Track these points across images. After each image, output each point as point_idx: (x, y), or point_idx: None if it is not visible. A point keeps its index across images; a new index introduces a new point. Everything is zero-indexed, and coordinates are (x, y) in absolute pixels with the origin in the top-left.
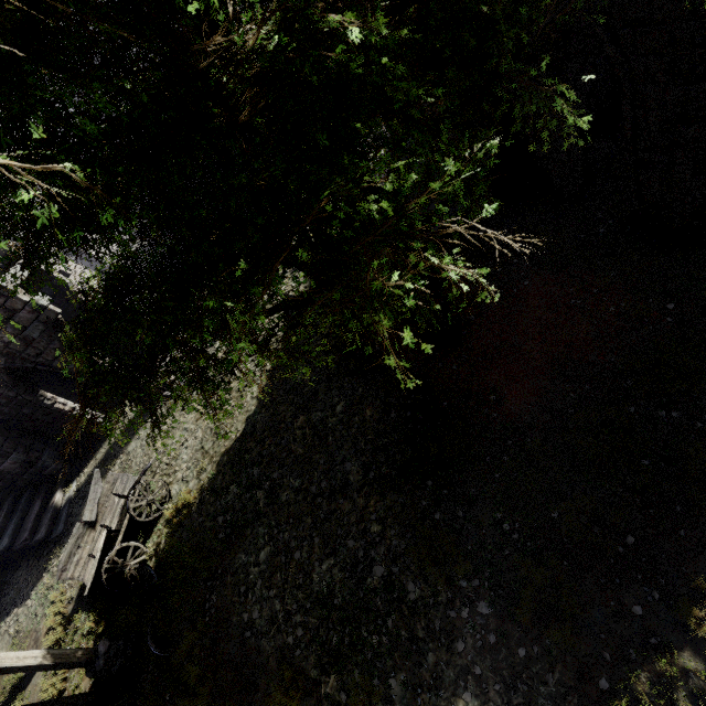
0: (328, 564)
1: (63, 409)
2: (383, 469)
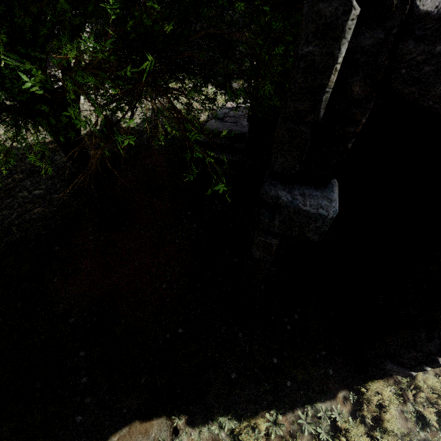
0: None
1: None
2: None
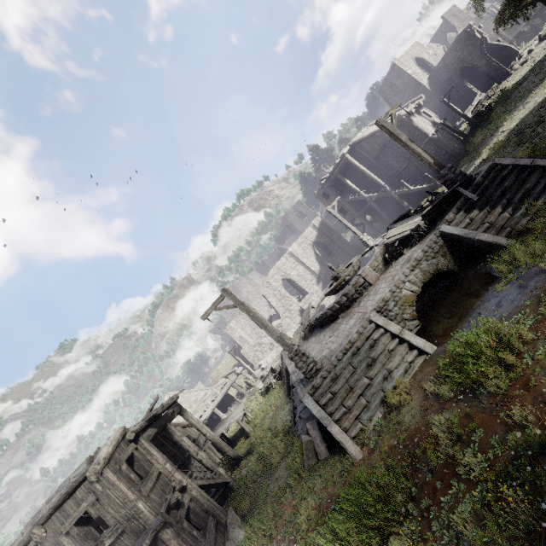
0: None
1: (469, 88)
2: None
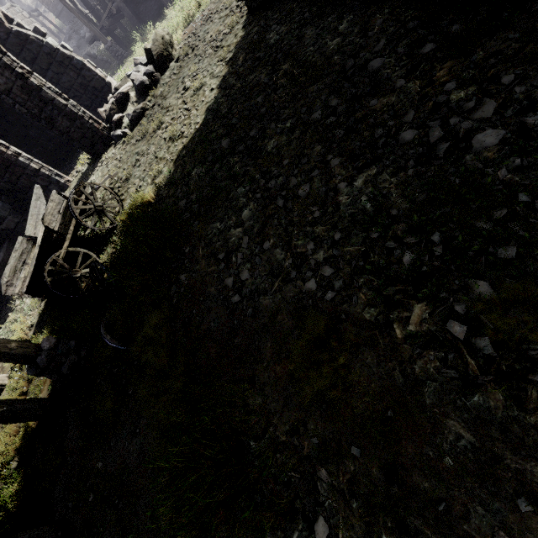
0: (364, 177)
1: (6, 152)
2: (454, 28)
